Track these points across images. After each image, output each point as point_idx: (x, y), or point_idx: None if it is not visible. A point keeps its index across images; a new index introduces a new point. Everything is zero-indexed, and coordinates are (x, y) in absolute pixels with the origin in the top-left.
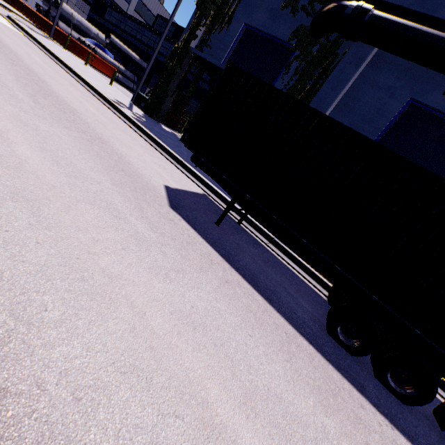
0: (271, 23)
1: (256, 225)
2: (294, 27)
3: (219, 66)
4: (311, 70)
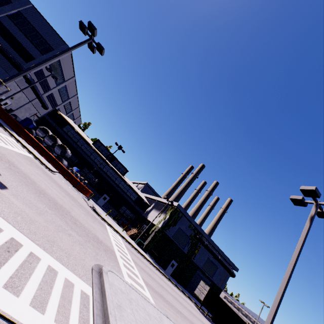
0: (186, 230)
1: (199, 306)
2: (190, 233)
3: (173, 240)
4: (193, 246)
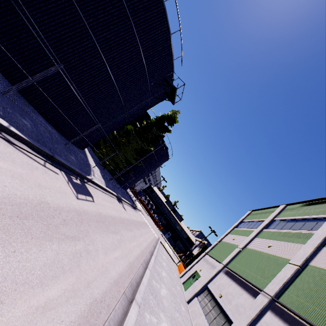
0: None
1: None
2: None
3: None
4: None
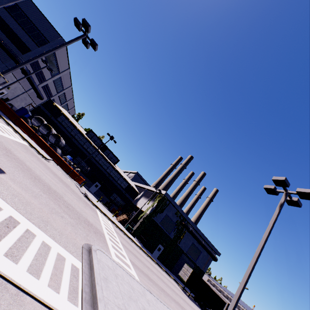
0: (172, 216)
1: (183, 287)
2: (177, 220)
3: (160, 226)
4: (179, 232)
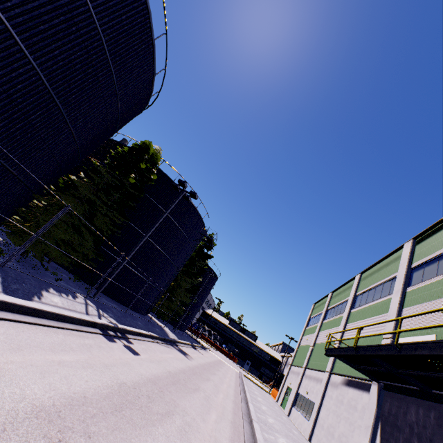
0: None
1: None
2: None
3: None
4: None
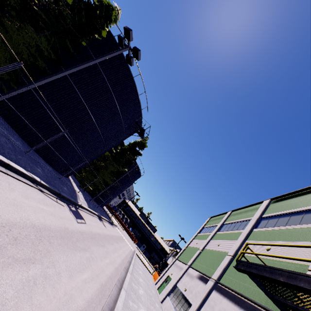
0: None
1: None
2: None
3: None
4: None
